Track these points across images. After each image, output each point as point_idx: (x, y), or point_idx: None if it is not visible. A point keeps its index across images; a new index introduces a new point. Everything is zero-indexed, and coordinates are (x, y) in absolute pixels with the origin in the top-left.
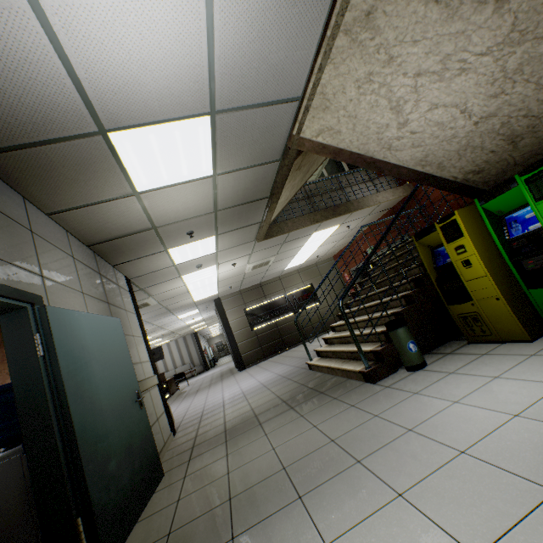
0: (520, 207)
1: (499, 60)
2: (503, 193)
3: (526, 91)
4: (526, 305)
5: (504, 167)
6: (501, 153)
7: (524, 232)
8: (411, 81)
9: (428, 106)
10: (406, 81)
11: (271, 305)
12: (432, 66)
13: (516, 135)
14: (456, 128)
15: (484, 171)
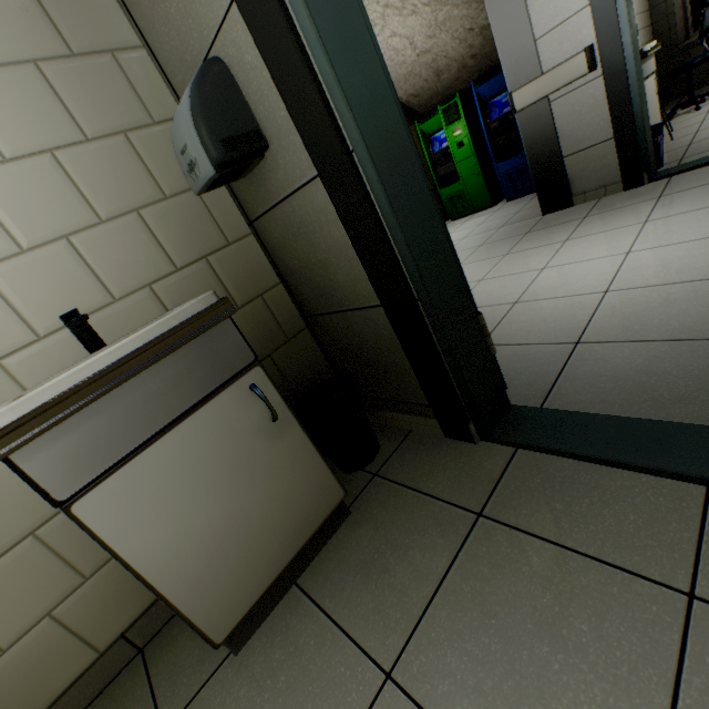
0: (439, 130)
1: (434, 13)
2: (431, 119)
3: (447, 39)
4: (438, 203)
5: (432, 95)
6: (431, 83)
7: (440, 149)
8: (382, 10)
9: (390, 34)
10: (378, 9)
11: None
12: (396, 3)
13: (440, 71)
14: (406, 56)
15: (420, 97)
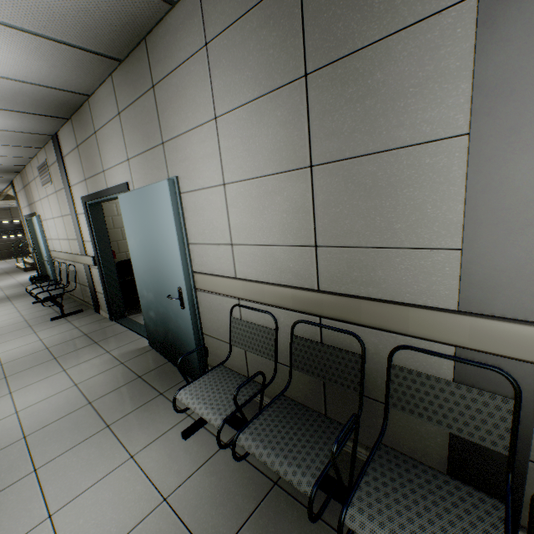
0: None
1: None
2: None
3: None
4: None
5: None
6: None
7: None
8: None
9: None
10: None
11: (18, 225)
12: None
13: None
14: None
15: None
